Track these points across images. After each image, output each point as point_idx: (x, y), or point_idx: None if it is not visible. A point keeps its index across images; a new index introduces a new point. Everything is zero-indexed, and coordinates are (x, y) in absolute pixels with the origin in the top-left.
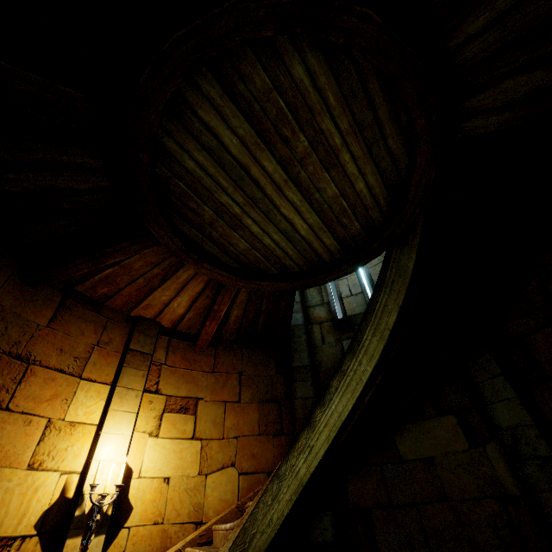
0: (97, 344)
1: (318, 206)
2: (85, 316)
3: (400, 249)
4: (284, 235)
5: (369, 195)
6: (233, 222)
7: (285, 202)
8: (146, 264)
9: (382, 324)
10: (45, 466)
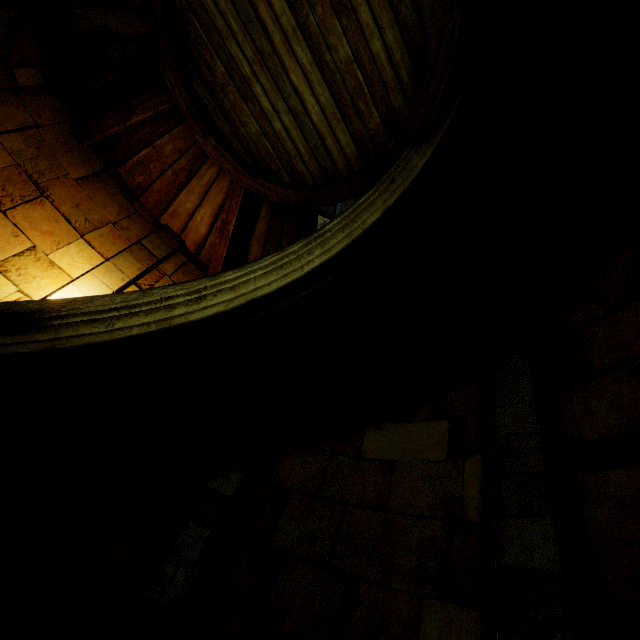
0: (114, 224)
1: (330, 76)
2: (116, 197)
3: (417, 147)
4: (294, 118)
5: (389, 65)
6: (243, 88)
7: (294, 63)
8: (174, 150)
9: (358, 223)
10: (9, 275)
